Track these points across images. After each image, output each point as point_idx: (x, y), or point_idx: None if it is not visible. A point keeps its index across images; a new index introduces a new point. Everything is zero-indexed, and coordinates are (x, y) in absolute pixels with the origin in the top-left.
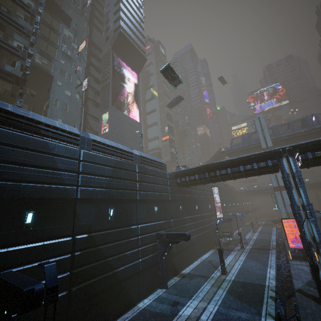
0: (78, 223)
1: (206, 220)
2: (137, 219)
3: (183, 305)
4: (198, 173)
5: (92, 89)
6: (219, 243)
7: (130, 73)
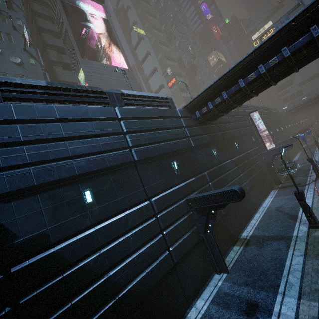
0: (14, 242)
1: (254, 157)
2: (146, 191)
3: (268, 312)
4: (226, 89)
5: (52, 48)
6: (294, 184)
7: (95, 11)
